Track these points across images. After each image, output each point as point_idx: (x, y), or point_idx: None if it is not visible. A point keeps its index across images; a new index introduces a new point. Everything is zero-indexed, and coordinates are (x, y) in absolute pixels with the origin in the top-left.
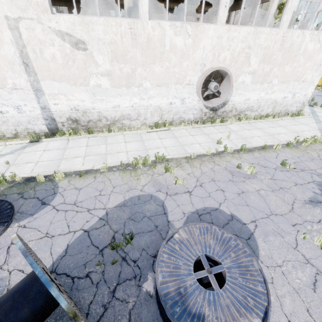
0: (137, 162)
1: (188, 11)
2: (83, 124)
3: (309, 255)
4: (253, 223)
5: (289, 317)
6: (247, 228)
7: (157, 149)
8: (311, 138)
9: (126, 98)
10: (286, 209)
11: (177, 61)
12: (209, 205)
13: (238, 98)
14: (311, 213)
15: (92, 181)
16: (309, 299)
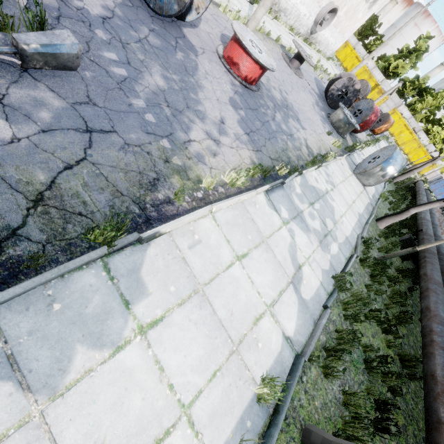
0: None
1: None
2: None
3: None
4: None
5: None
6: None
7: None
8: None
9: None
10: None
11: None
12: None
13: (323, 31)
14: None
15: None
16: None
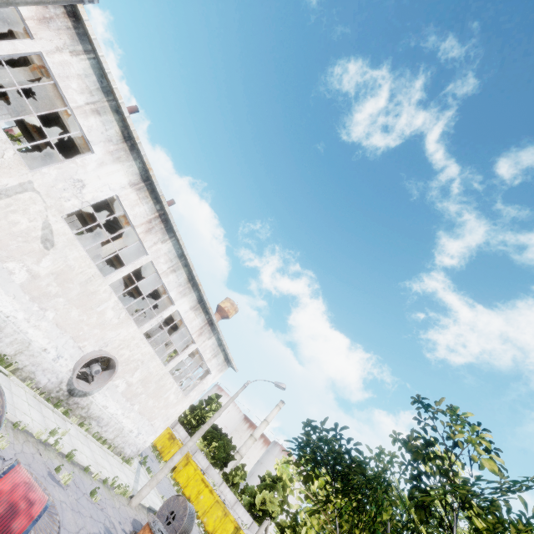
0: None
1: (123, 278)
2: None
3: None
4: None
5: None
6: None
7: None
8: (125, 486)
9: (16, 305)
10: (74, 529)
11: (94, 323)
12: None
13: (101, 399)
14: None
15: None
16: None
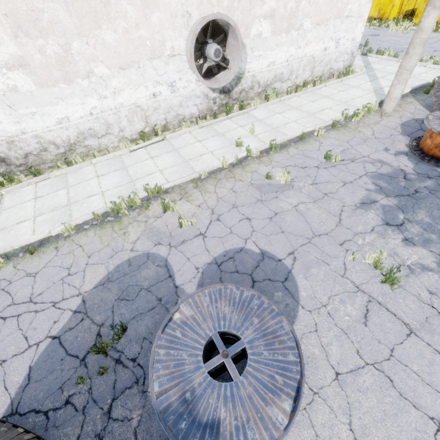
0: (118, 207)
1: None
2: (18, 163)
3: (359, 281)
4: (291, 256)
5: (336, 367)
6: (283, 266)
7: (149, 176)
8: (363, 108)
9: (74, 102)
10: (332, 224)
11: (139, 14)
12: (231, 246)
13: (258, 64)
14: (363, 221)
15: (53, 257)
16: (360, 337)
